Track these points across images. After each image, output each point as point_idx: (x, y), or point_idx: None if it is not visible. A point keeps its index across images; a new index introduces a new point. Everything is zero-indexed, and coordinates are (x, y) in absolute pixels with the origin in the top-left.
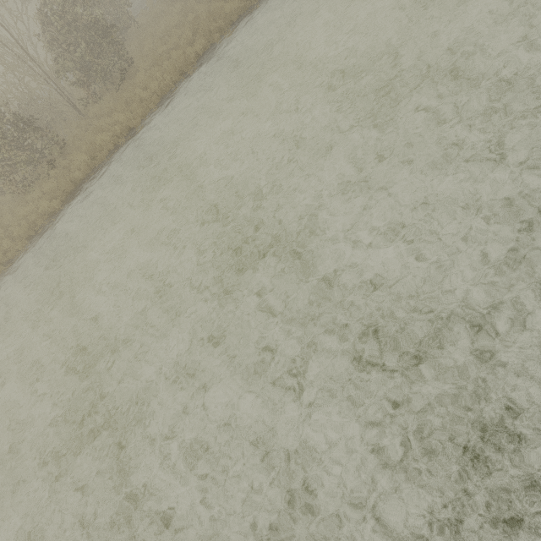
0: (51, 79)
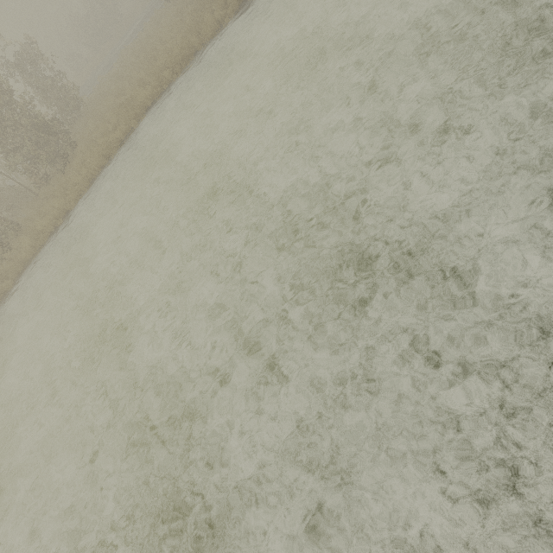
0: (3, 173)
